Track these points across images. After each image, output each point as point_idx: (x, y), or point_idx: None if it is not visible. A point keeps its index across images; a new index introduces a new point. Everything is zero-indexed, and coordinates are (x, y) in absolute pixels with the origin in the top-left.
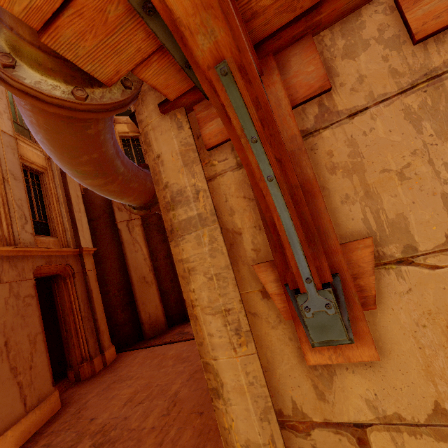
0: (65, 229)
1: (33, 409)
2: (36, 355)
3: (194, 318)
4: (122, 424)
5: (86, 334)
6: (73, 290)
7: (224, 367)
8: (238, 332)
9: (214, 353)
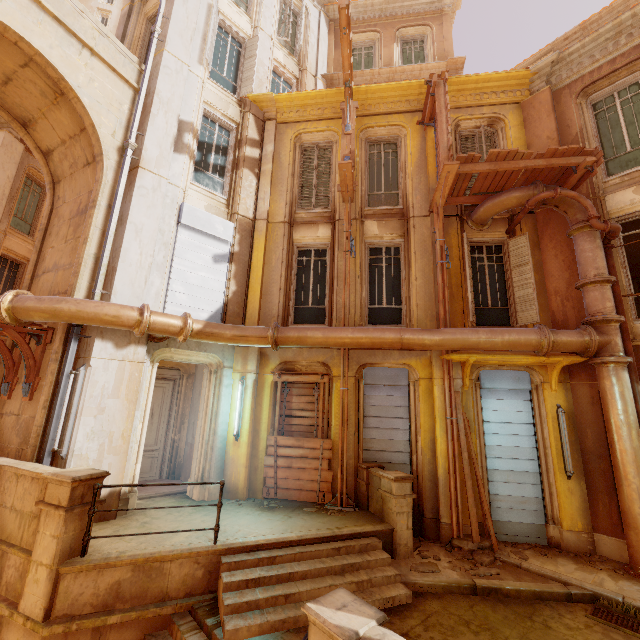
0: None
1: None
2: None
3: None
4: None
5: None
6: None
7: None
8: None
9: None
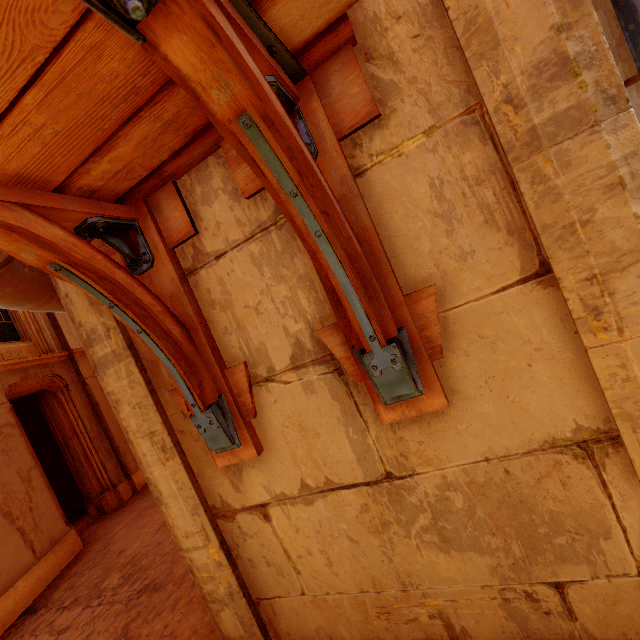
0: (40, 327)
1: (46, 554)
2: (35, 494)
3: (131, 442)
4: (155, 550)
5: (101, 458)
6: (71, 406)
7: (159, 479)
8: (164, 449)
9: (150, 469)
